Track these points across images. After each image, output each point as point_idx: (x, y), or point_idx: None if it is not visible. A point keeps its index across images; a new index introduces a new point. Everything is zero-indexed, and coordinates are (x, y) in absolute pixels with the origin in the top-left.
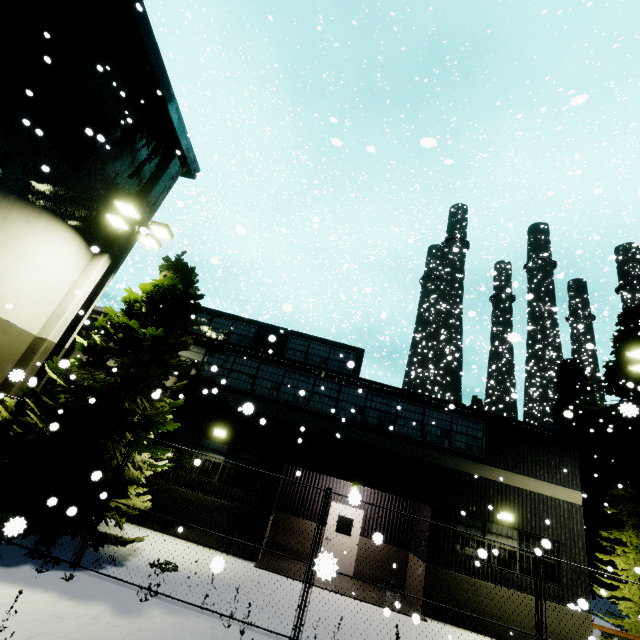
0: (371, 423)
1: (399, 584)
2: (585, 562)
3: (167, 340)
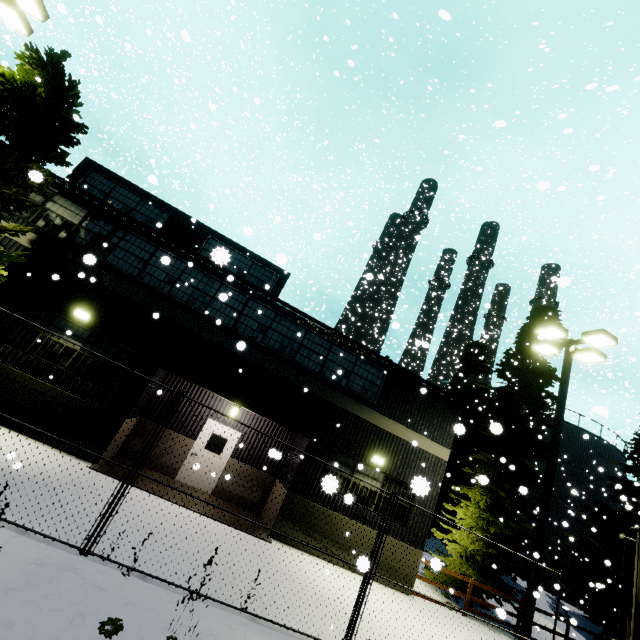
0: (272, 346)
1: (258, 506)
2: (433, 509)
3: (5, 160)
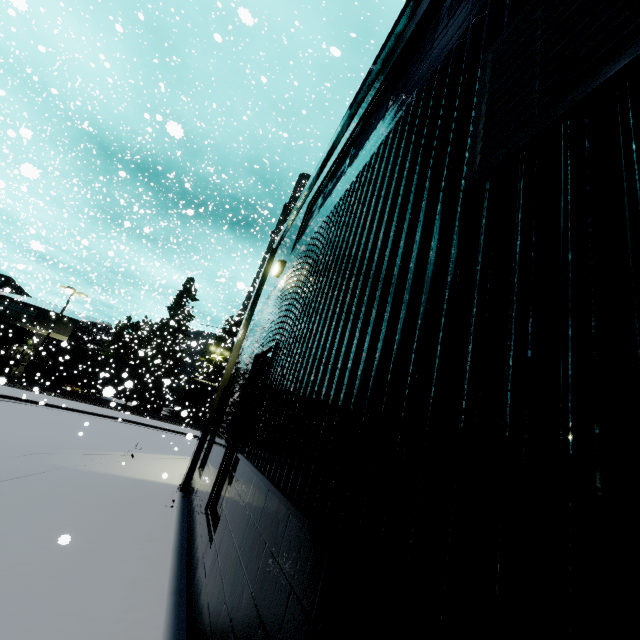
0: None
1: None
2: None
3: None
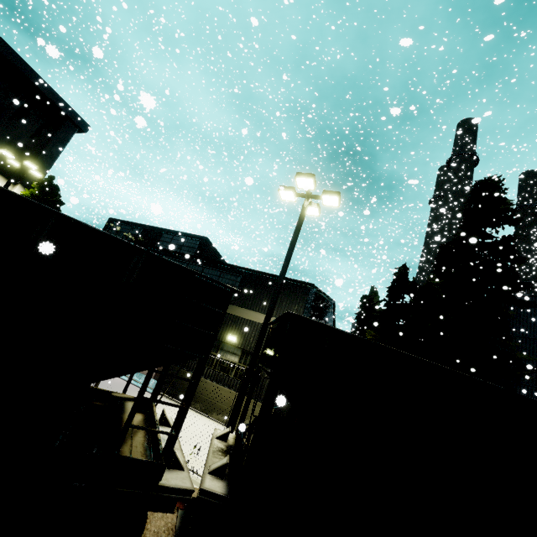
0: None
1: None
2: None
3: None
